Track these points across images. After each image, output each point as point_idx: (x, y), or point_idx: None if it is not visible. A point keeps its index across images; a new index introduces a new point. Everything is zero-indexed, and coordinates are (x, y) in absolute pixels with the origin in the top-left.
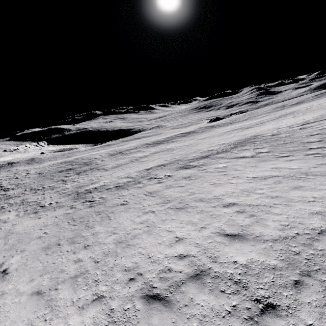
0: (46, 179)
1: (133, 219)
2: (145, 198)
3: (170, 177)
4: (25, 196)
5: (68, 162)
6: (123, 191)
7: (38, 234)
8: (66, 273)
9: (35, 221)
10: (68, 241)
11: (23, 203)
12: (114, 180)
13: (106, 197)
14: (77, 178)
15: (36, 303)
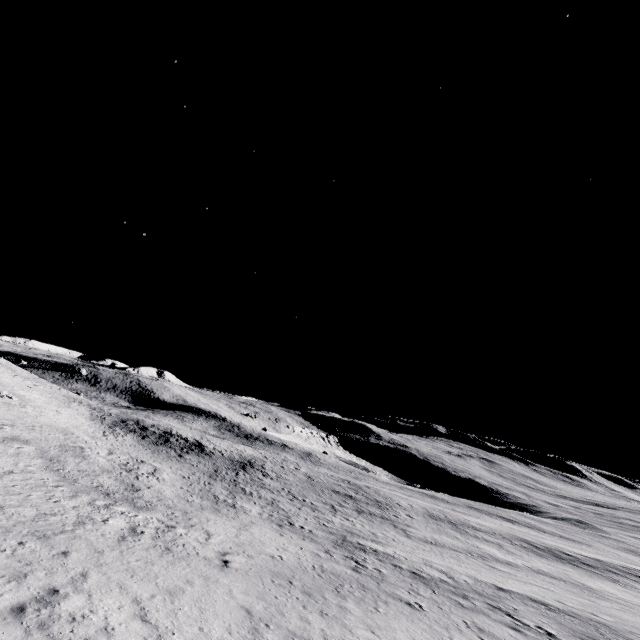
0: (312, 490)
1: (418, 639)
2: (463, 629)
3: (553, 638)
4: (279, 496)
5: (353, 484)
6: (422, 587)
7: (273, 551)
8: (285, 620)
9: (276, 535)
10: (303, 587)
11: (272, 503)
12: (414, 560)
13: (386, 574)
14: (353, 517)
15: (242, 618)
